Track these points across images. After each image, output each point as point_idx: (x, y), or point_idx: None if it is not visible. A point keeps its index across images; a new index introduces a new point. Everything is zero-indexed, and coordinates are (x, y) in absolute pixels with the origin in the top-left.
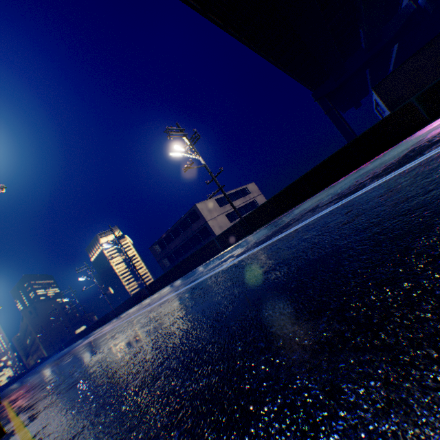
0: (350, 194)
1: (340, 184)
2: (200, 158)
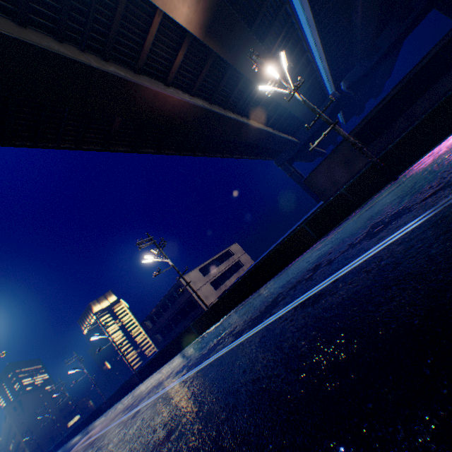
0: (237, 337)
1: (261, 295)
2: (168, 260)
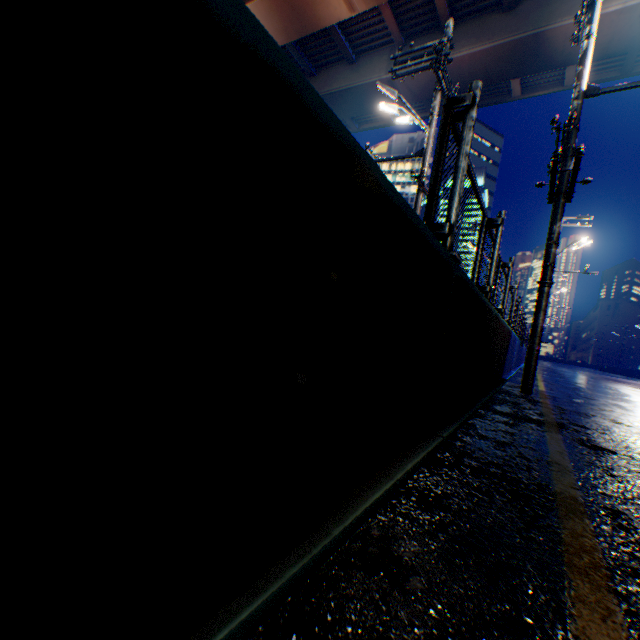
0: None
1: None
2: None
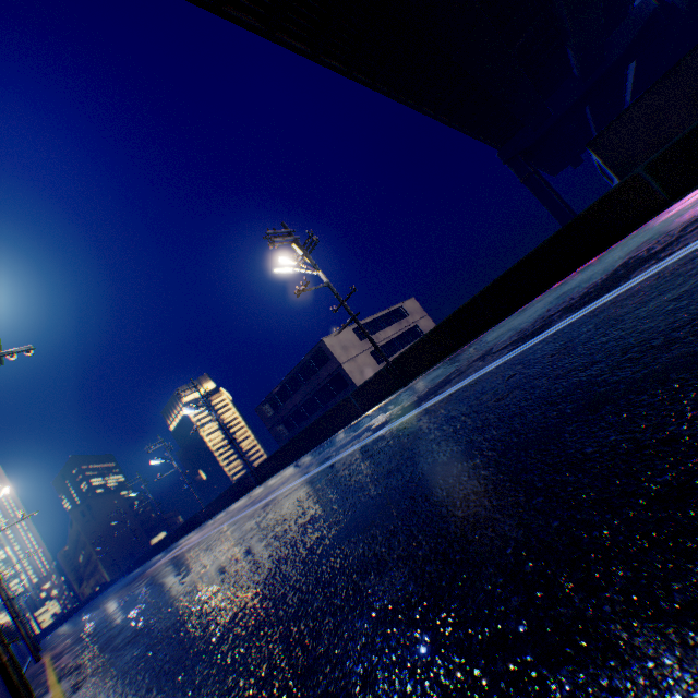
0: (529, 338)
1: (531, 310)
2: (320, 273)
